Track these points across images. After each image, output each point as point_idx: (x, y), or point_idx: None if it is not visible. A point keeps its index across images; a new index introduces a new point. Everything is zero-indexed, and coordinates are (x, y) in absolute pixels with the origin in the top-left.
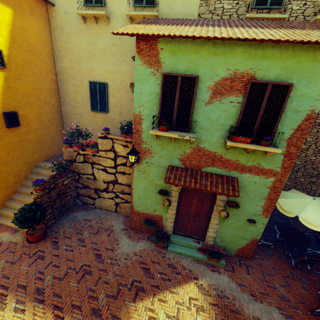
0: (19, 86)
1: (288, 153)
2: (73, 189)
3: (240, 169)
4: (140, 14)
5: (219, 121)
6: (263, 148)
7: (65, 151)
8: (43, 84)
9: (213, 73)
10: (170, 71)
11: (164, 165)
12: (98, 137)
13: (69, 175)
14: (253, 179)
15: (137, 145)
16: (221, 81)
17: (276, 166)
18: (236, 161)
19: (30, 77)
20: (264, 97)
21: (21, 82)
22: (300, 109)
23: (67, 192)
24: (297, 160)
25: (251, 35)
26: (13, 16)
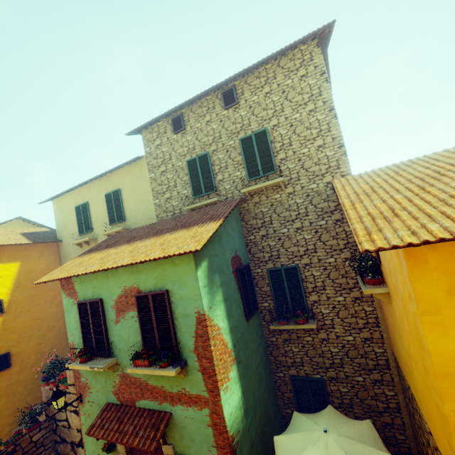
0: (18, 324)
1: (203, 368)
2: (50, 446)
3: (170, 399)
4: (111, 231)
5: (131, 339)
6: (158, 372)
7: (43, 390)
8: (48, 311)
9: (111, 293)
10: (84, 298)
11: (103, 403)
12: (66, 368)
13: (43, 425)
14: (188, 412)
15: (77, 379)
16: (119, 299)
17: (202, 389)
18: (162, 387)
19: (32, 310)
20: (151, 308)
21: (20, 319)
22: (188, 313)
23: (39, 453)
24: (329, 345)
25: (116, 261)
26: (21, 266)
